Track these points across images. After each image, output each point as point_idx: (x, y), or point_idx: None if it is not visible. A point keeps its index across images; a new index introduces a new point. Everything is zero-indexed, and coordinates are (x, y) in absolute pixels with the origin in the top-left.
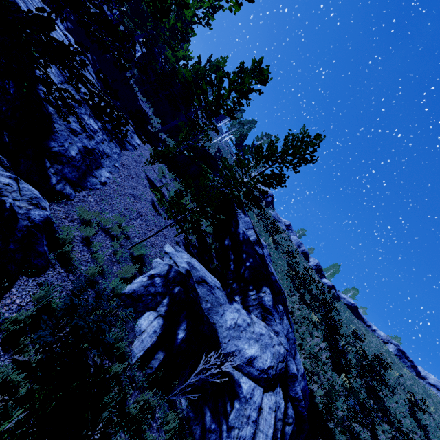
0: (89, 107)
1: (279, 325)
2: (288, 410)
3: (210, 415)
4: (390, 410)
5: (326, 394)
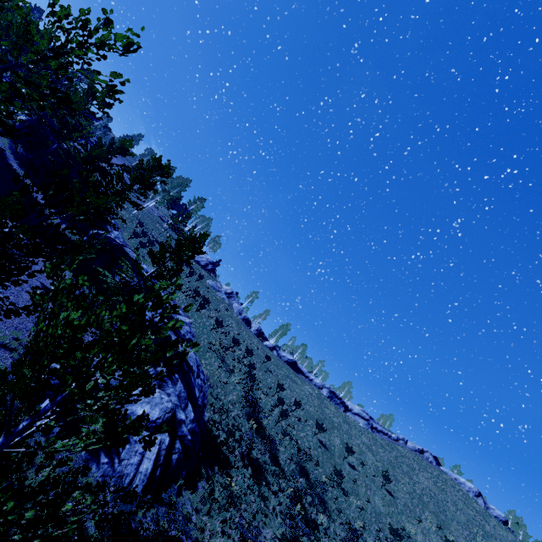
0: None
1: (171, 389)
2: (176, 445)
3: (105, 455)
4: (297, 438)
5: (227, 434)
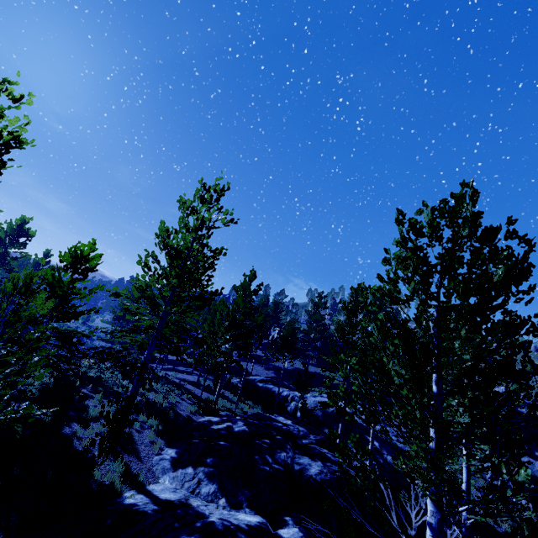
0: None
1: None
2: None
3: None
4: None
5: None
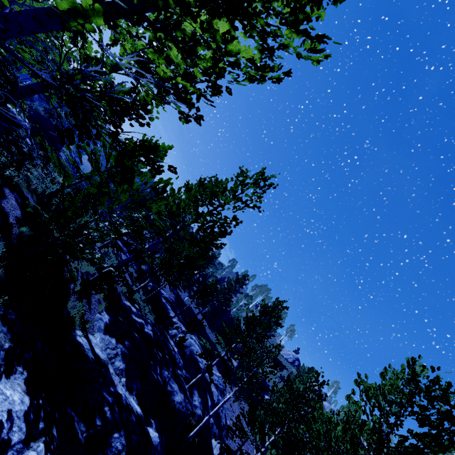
0: (215, 385)
1: None
2: None
3: None
4: None
5: None
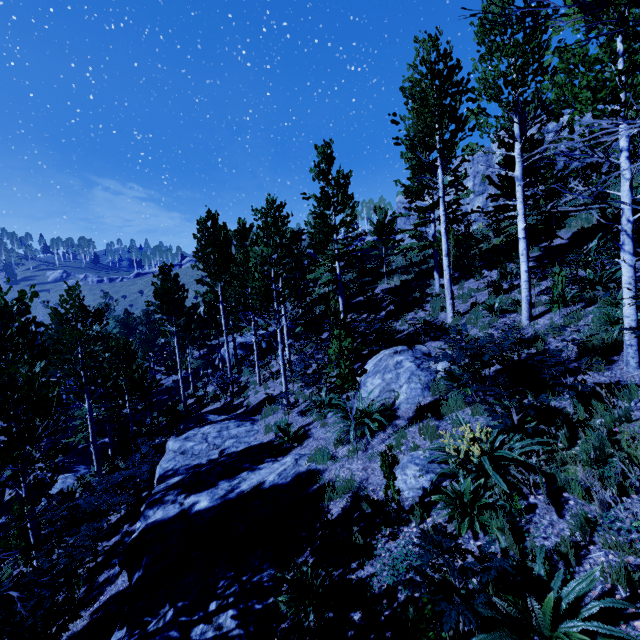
0: None
1: None
2: None
3: None
4: None
5: None
